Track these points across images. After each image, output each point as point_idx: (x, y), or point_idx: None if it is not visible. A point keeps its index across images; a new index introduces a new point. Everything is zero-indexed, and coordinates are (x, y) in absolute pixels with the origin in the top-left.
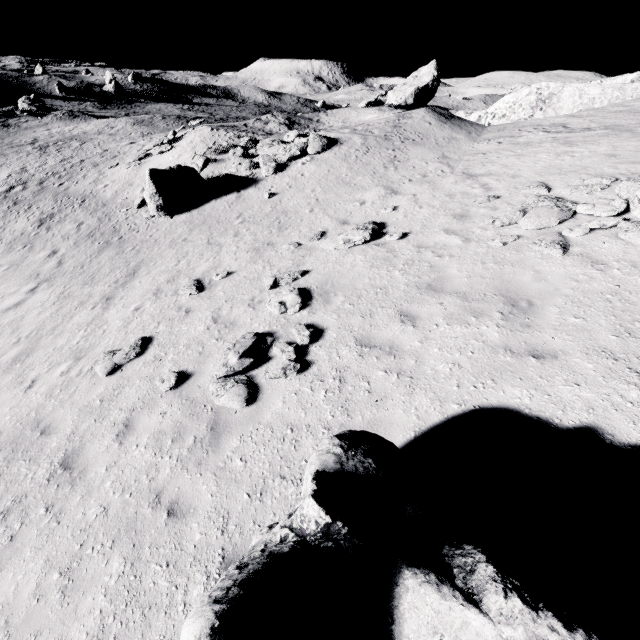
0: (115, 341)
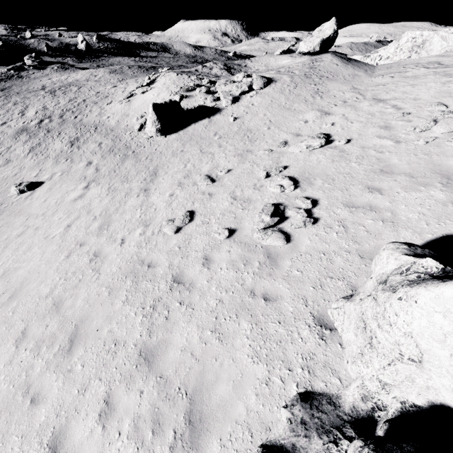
0: (167, 214)
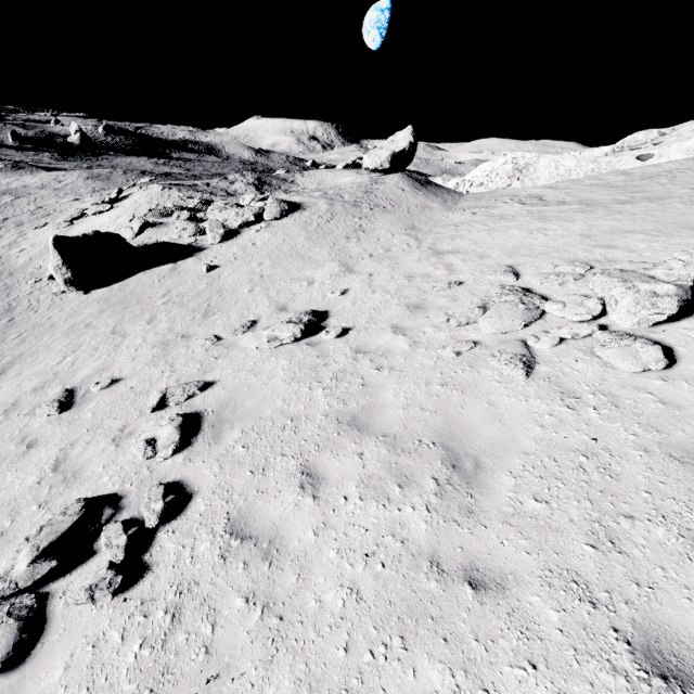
0: None
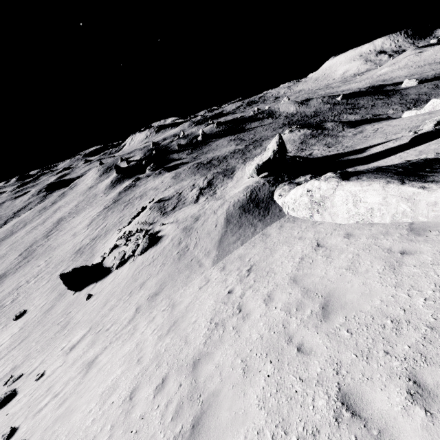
0: None
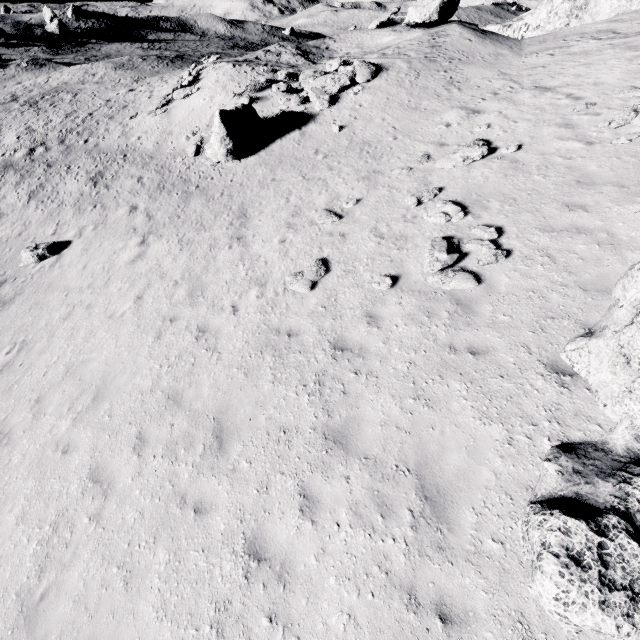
0: (287, 267)
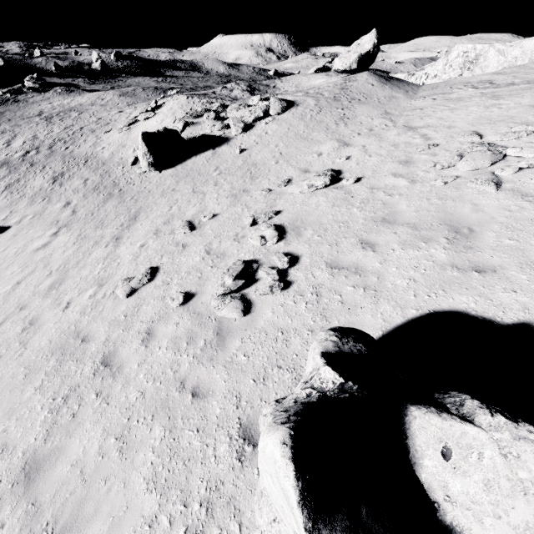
0: (128, 271)
